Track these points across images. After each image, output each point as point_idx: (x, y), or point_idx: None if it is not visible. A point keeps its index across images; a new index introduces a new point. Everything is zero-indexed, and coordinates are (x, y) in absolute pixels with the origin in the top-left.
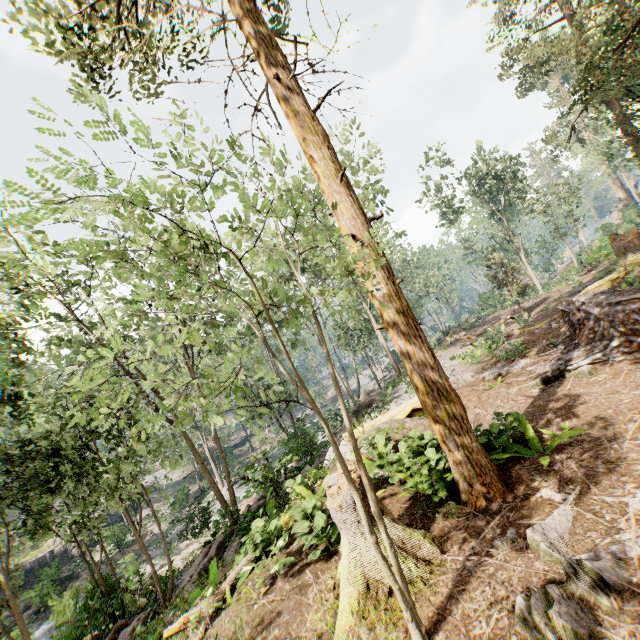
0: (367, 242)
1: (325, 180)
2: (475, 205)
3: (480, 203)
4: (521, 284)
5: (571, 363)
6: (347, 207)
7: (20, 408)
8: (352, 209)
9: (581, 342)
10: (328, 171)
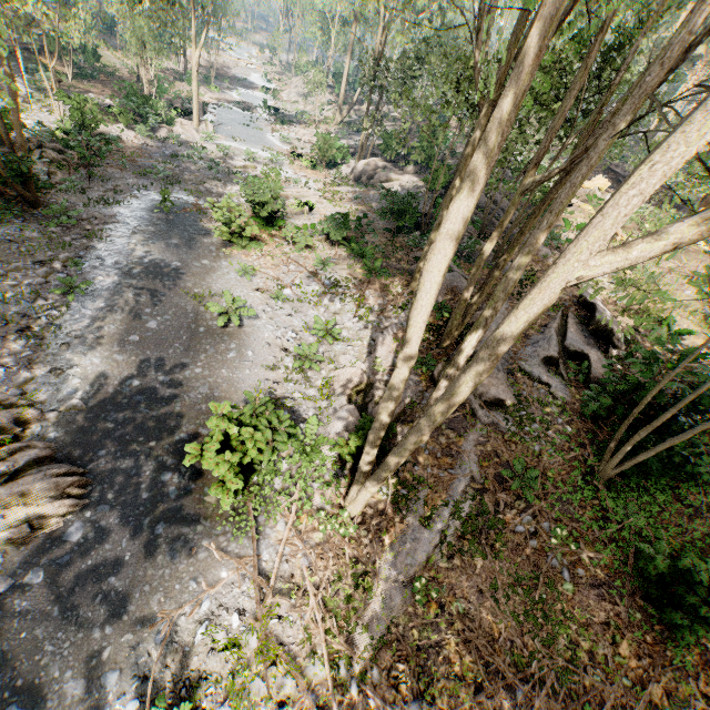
0: None
1: None
2: None
3: None
4: None
5: None
6: None
7: None
8: None
9: None
10: None
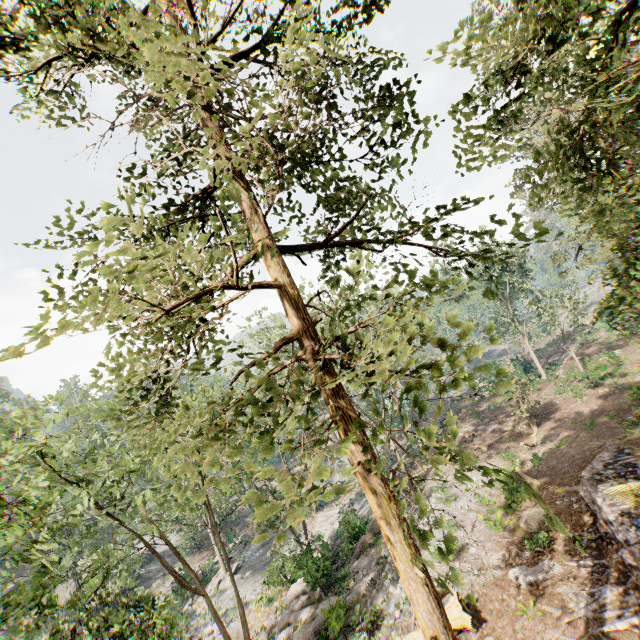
0: (443, 639)
1: (401, 565)
2: (480, 288)
3: (485, 284)
4: (523, 361)
5: (606, 614)
6: (423, 599)
7: (55, 632)
8: (428, 602)
9: (610, 569)
10: (404, 557)
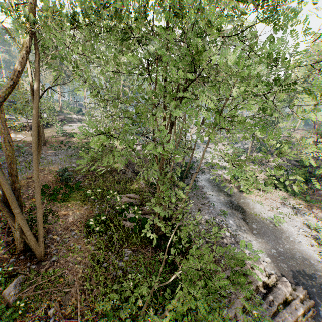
0: None
1: None
2: None
3: None
4: None
5: None
6: None
7: None
8: None
9: None
10: None
